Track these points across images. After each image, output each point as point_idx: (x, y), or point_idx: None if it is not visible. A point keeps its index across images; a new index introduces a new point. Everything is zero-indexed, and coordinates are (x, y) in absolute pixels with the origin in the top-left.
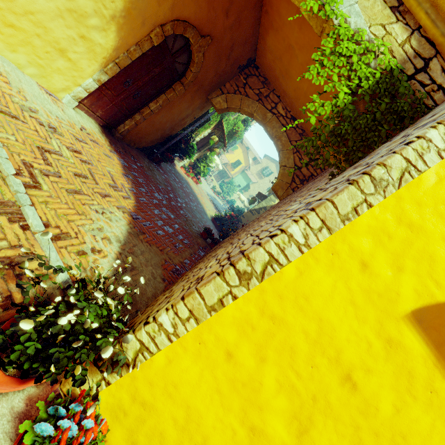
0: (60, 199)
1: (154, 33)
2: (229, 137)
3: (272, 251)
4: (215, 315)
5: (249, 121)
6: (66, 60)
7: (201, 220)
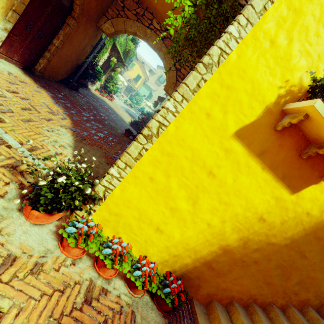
0: (20, 126)
1: None
2: (124, 56)
3: (159, 120)
4: (139, 162)
5: (137, 39)
6: None
7: (122, 126)
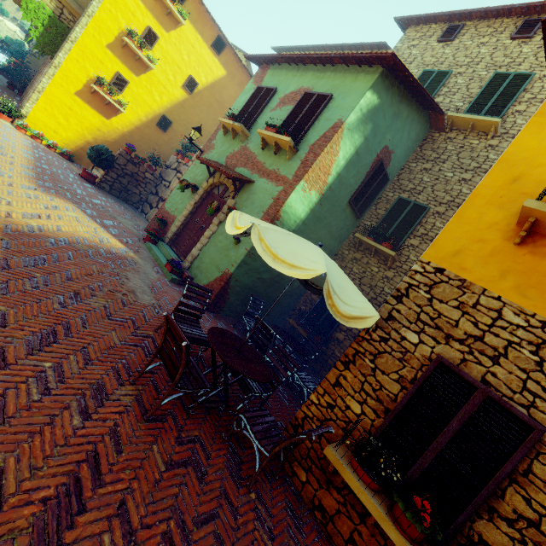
0: None
1: None
2: None
3: (42, 86)
4: (38, 102)
5: None
6: None
7: None
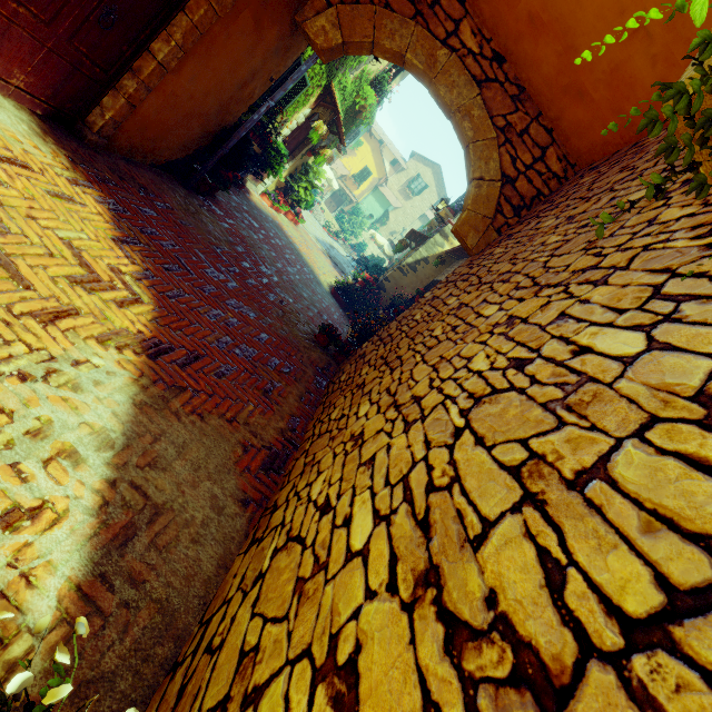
0: None
1: None
2: (347, 122)
3: None
4: None
5: (386, 82)
6: None
7: (312, 302)
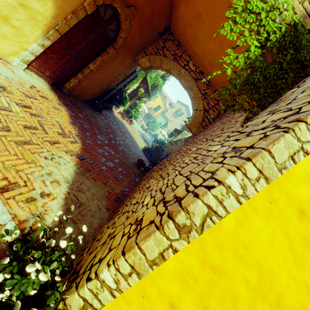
0: (8, 151)
1: (86, 3)
2: (152, 89)
3: (210, 203)
4: (156, 269)
5: (166, 76)
6: (10, 27)
7: (135, 152)
